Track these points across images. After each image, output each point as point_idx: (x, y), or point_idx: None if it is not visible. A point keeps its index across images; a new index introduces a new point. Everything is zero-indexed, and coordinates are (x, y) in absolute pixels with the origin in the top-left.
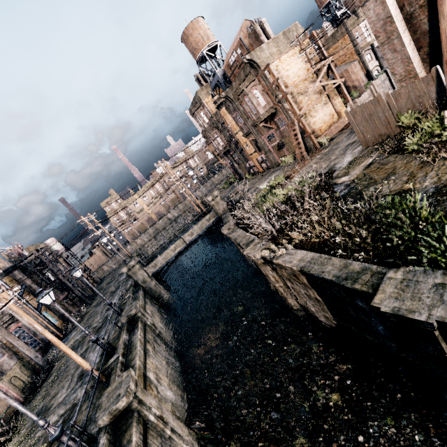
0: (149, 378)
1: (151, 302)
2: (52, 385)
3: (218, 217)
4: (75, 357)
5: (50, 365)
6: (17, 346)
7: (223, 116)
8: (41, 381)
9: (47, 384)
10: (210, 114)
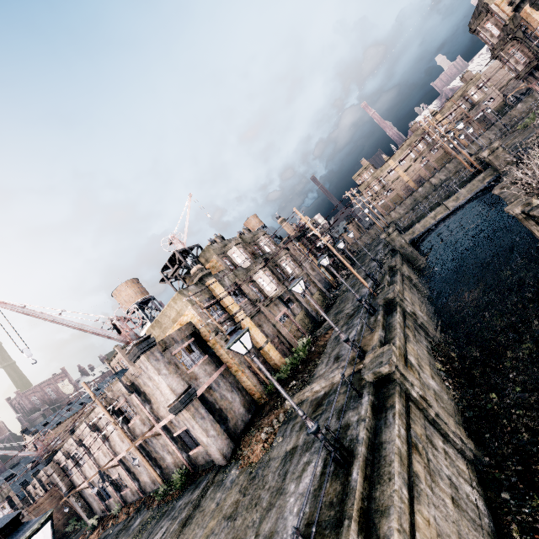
0: (406, 299)
1: (408, 265)
2: (340, 304)
3: (497, 175)
4: (360, 278)
5: (333, 299)
6: (315, 282)
7: (526, 19)
8: (331, 305)
9: (335, 305)
10: (503, 21)
